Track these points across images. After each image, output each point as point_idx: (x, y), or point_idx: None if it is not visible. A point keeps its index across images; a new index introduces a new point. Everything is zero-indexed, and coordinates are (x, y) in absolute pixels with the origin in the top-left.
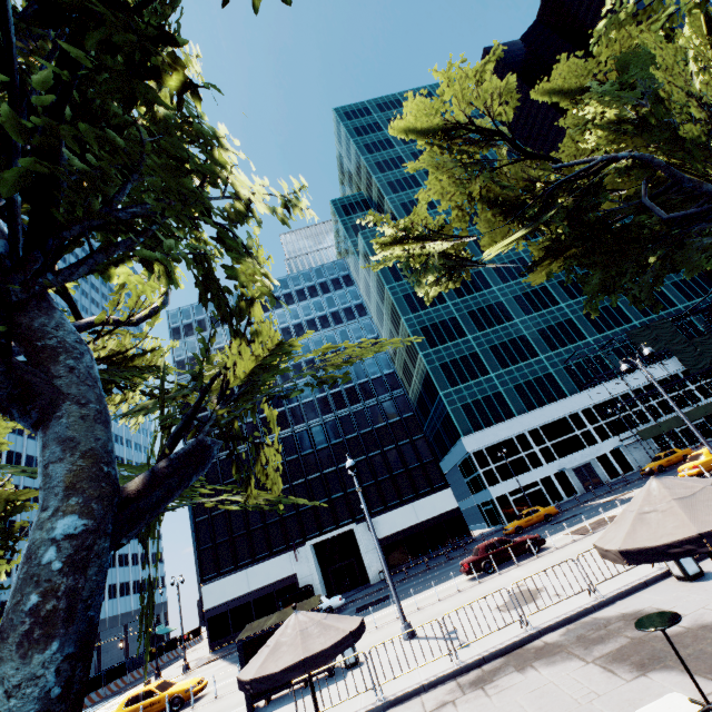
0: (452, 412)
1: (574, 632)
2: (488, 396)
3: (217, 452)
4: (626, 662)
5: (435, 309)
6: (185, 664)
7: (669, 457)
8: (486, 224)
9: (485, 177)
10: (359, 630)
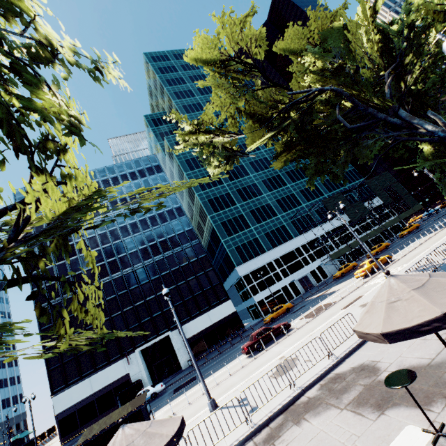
0: (229, 252)
1: (326, 386)
2: (251, 241)
3: None
4: (368, 405)
5: (216, 188)
6: None
7: (346, 268)
8: (249, 129)
9: (249, 95)
10: (180, 429)
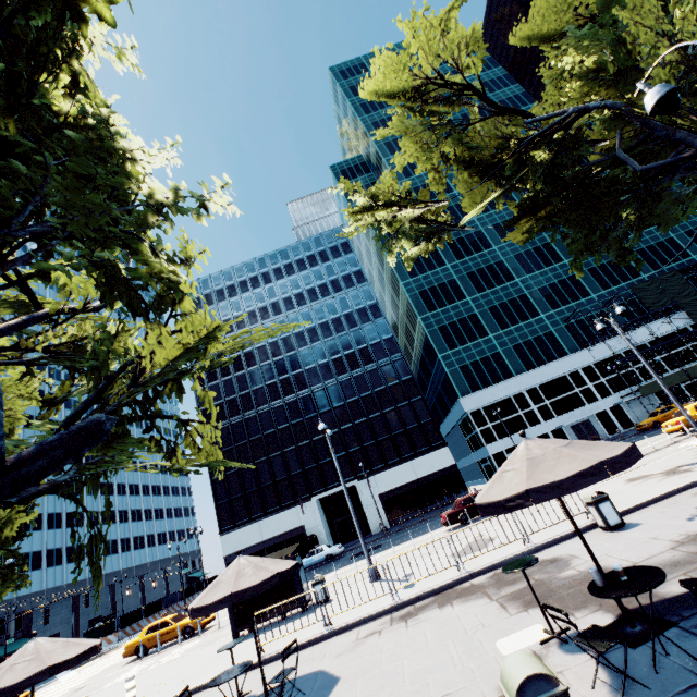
0: (450, 374)
1: (498, 575)
2: (487, 357)
3: (112, 426)
4: (520, 600)
5: (434, 273)
6: None
7: (665, 413)
8: (465, 185)
9: (453, 138)
10: (291, 571)
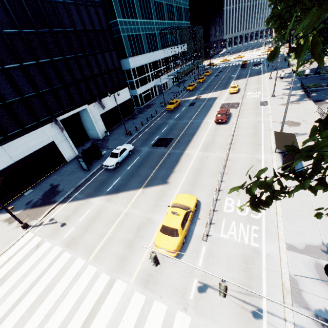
0: (123, 38)
1: None
2: (137, 35)
3: None
4: None
5: None
6: (24, 225)
7: (194, 86)
8: None
9: None
10: None
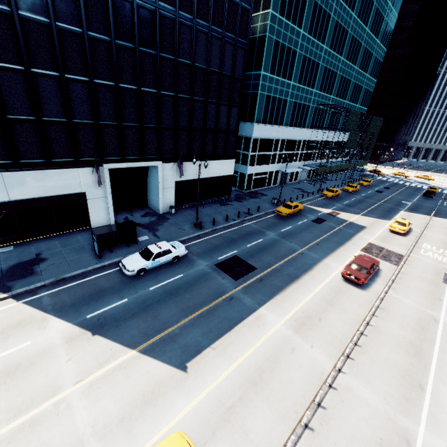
0: (260, 96)
1: None
2: (281, 100)
3: None
4: None
5: None
6: None
7: (336, 193)
8: None
9: None
10: None
